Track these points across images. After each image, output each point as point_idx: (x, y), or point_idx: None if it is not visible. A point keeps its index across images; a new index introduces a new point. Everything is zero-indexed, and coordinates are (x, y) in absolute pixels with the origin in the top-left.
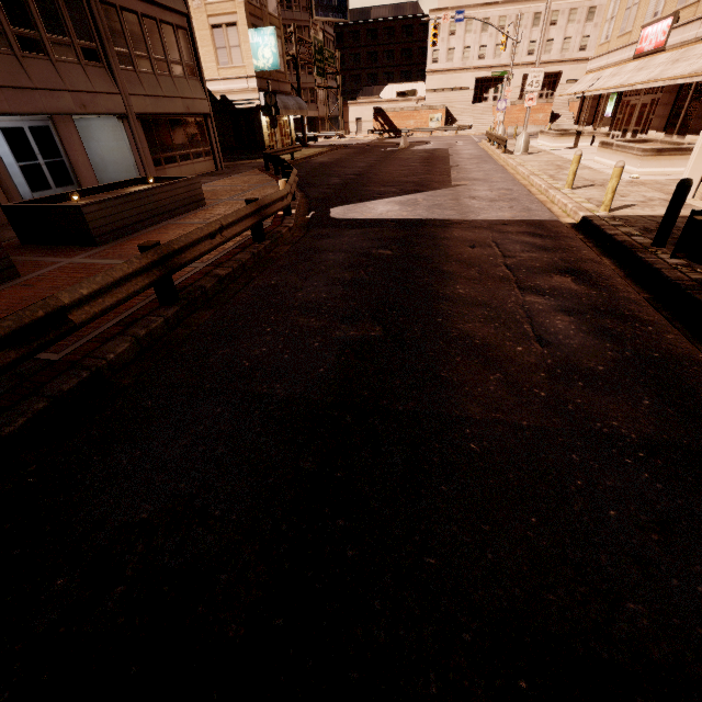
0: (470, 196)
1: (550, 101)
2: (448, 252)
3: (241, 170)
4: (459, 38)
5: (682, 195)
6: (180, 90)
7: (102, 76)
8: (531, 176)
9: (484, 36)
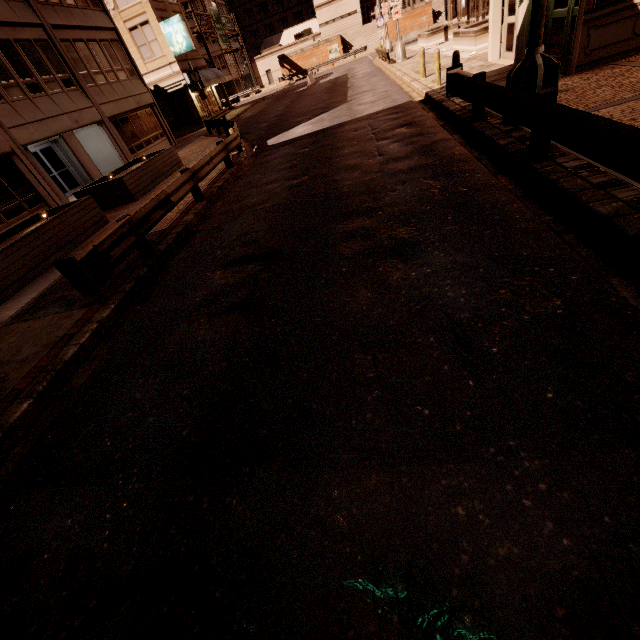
0: (358, 104)
1: (428, 2)
2: (341, 138)
3: (191, 141)
4: None
5: (456, 62)
6: (129, 91)
7: (79, 96)
8: (403, 76)
9: None
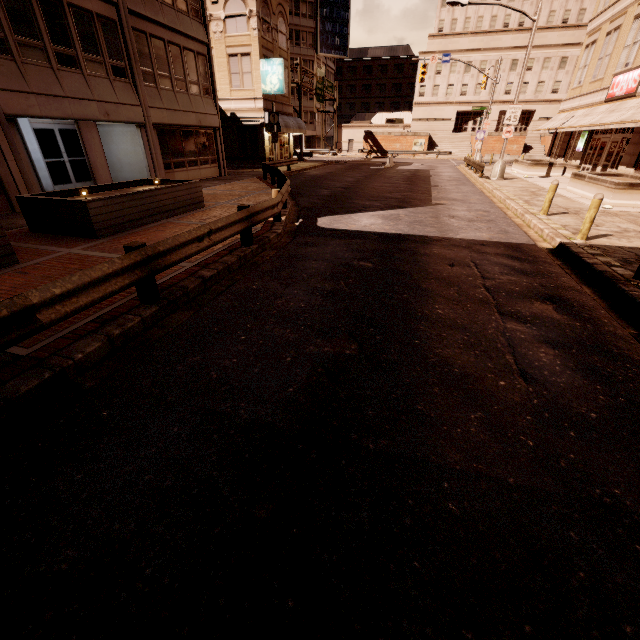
0: (449, 215)
1: (523, 134)
2: (427, 269)
3: (242, 177)
4: (444, 77)
5: None
6: (195, 106)
7: (127, 90)
8: (507, 200)
9: (466, 77)
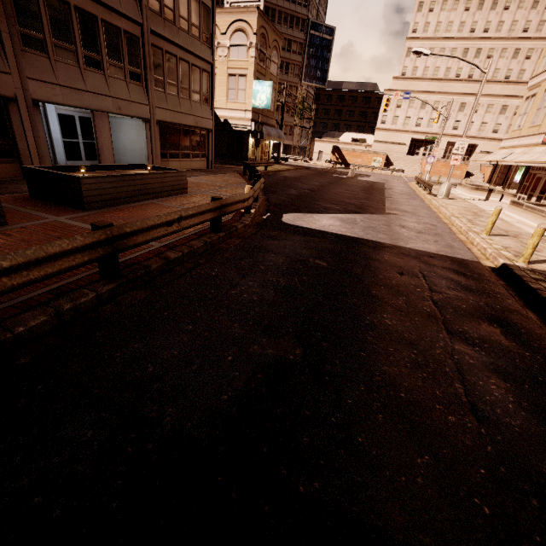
0: (400, 225)
1: (466, 163)
2: (378, 275)
3: (225, 171)
4: (403, 110)
5: None
6: (194, 110)
7: (139, 91)
8: (452, 217)
9: (421, 112)
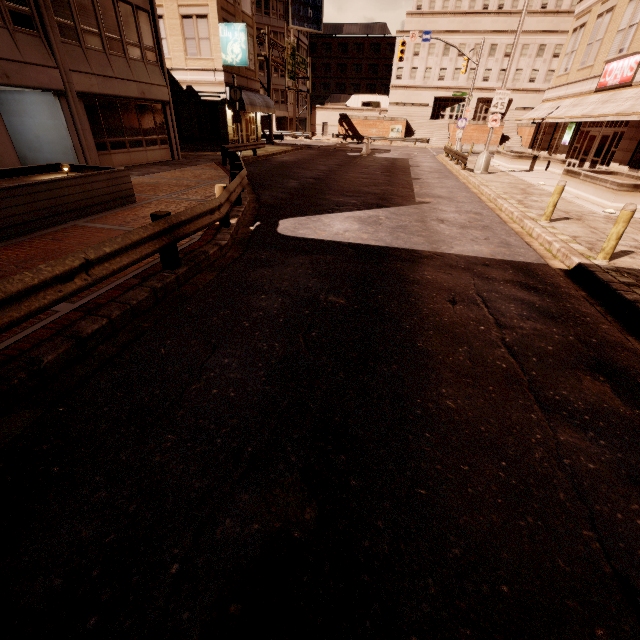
0: (437, 219)
1: (501, 124)
2: (421, 309)
3: (198, 162)
4: (422, 59)
5: None
6: (135, 73)
7: (36, 45)
8: (499, 199)
9: (444, 60)
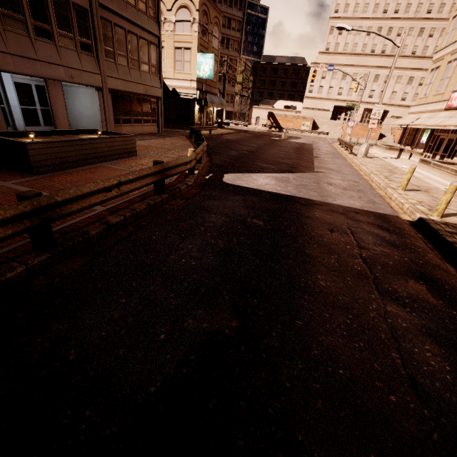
0: (327, 182)
1: (380, 126)
2: (310, 233)
3: (174, 135)
4: (327, 81)
5: None
6: (144, 80)
7: (91, 61)
8: (372, 174)
9: (342, 82)
